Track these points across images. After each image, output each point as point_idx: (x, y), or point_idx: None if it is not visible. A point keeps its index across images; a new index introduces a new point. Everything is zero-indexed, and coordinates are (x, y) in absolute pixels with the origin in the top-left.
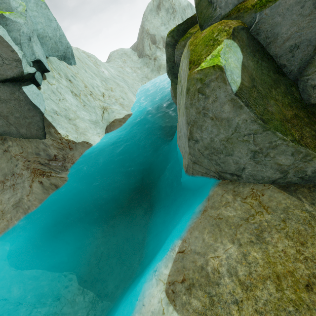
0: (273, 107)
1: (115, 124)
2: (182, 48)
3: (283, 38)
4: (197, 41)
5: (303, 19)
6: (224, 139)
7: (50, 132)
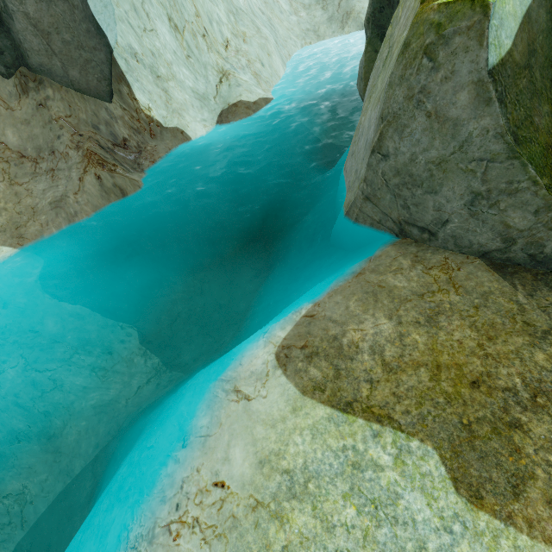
0: (543, 119)
1: (238, 110)
2: None
3: None
4: None
5: None
6: (434, 161)
7: (120, 92)
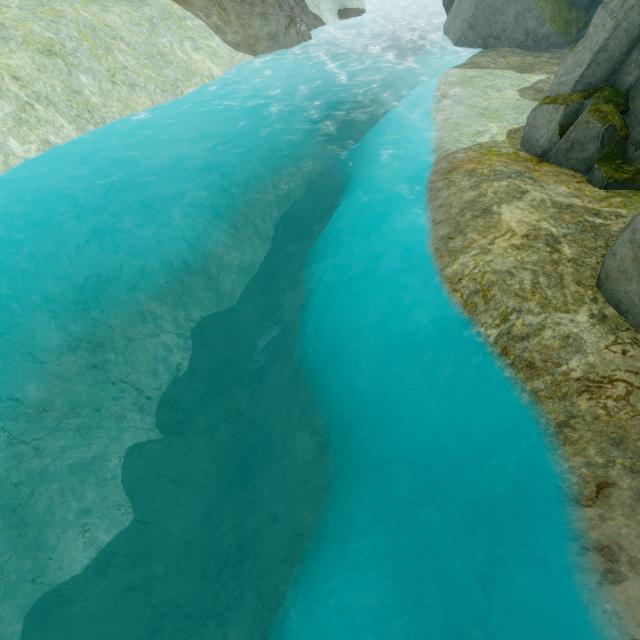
0: None
1: (352, 11)
2: None
3: None
4: None
5: None
6: None
7: None
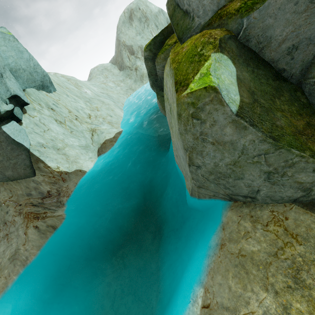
0: (281, 120)
1: (106, 145)
2: (162, 62)
3: (278, 41)
4: (180, 58)
5: (298, 16)
6: (230, 163)
7: (39, 168)
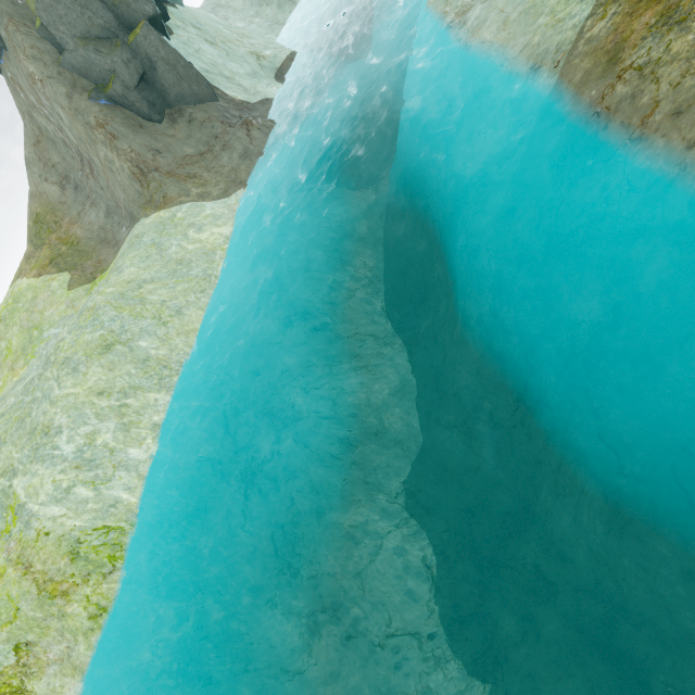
0: None
1: (285, 64)
2: None
3: None
4: None
5: None
6: None
7: (218, 95)
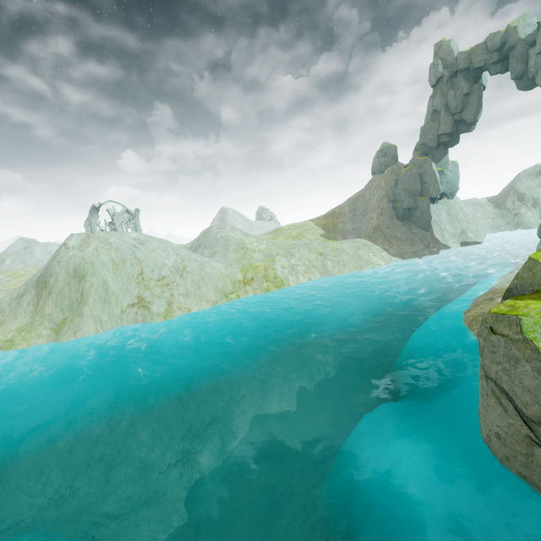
0: None
1: (471, 242)
2: None
3: None
4: None
5: None
6: None
7: (429, 230)
